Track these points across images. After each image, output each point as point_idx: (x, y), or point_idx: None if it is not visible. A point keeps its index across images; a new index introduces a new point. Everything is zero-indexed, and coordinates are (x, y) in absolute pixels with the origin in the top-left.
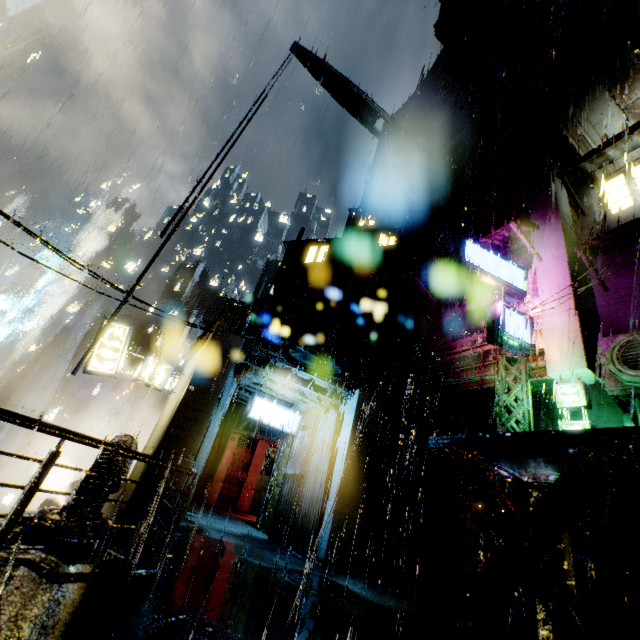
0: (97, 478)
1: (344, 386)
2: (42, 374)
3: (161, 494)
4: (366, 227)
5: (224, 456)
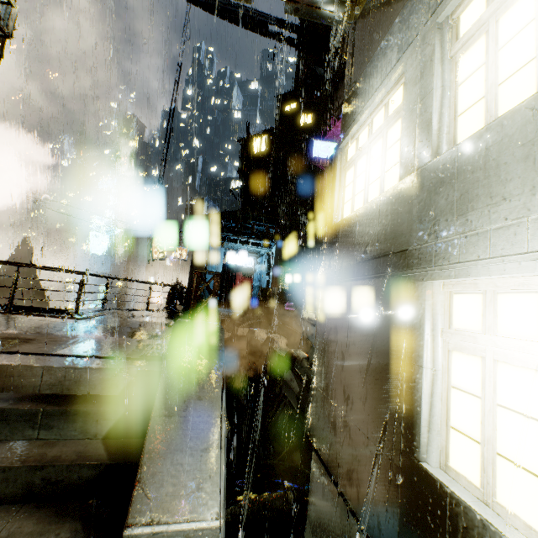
0: (171, 297)
1: (268, 240)
2: (137, 260)
3: (185, 296)
4: (290, 111)
5: (236, 284)
